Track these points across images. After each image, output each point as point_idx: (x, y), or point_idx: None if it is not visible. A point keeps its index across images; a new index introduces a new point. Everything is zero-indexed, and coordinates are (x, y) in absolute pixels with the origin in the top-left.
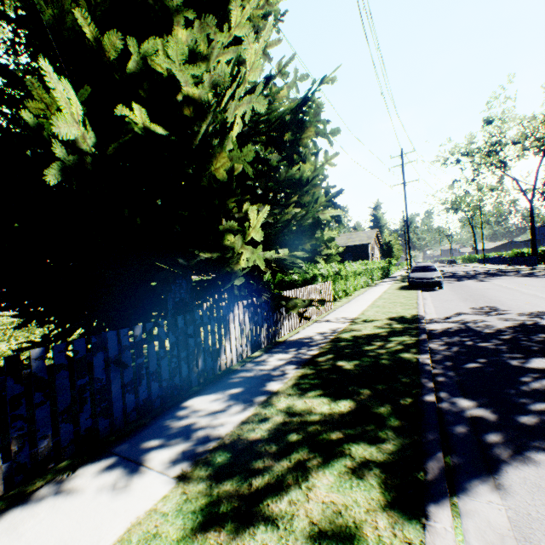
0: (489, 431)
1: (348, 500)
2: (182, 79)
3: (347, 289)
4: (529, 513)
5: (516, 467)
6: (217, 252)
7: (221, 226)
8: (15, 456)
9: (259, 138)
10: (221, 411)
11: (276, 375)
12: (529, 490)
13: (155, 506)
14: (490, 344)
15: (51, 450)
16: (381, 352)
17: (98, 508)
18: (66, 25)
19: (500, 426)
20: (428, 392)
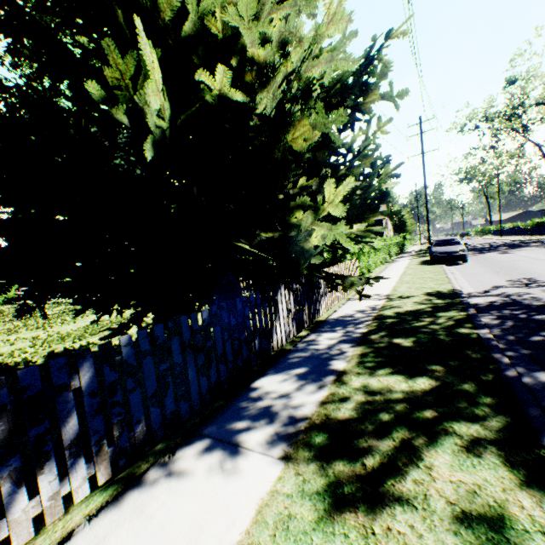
0: None
1: (477, 479)
2: (248, 39)
3: (369, 266)
4: None
5: None
6: (280, 231)
7: (292, 203)
8: (117, 440)
9: (313, 105)
10: (295, 392)
11: (334, 355)
12: None
13: (274, 487)
14: None
15: (145, 433)
16: (435, 328)
17: (216, 490)
18: None
19: None
20: (507, 368)
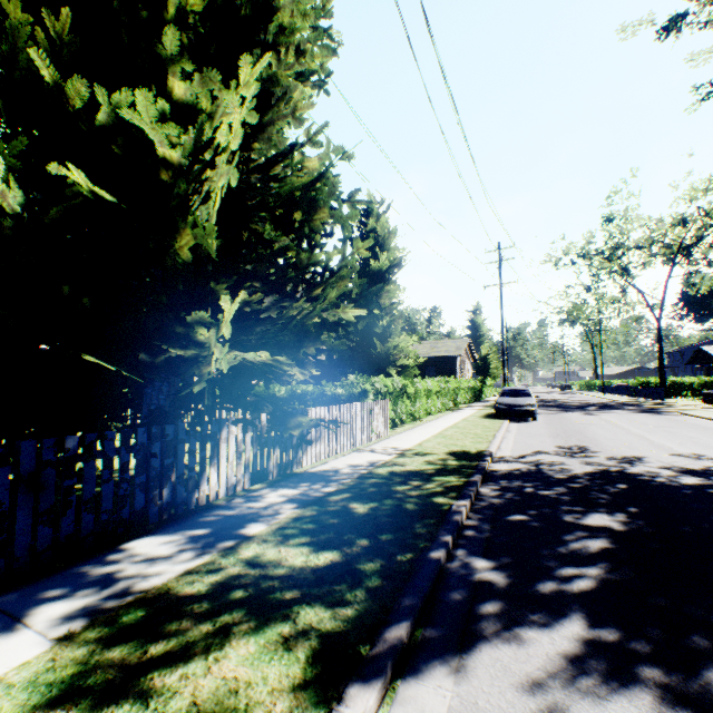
0: (489, 599)
1: (257, 676)
2: (157, 139)
3: (416, 411)
4: (476, 702)
5: (495, 645)
6: (192, 349)
7: (189, 317)
8: None
9: (267, 215)
10: (166, 557)
11: (264, 516)
12: (493, 674)
13: (4, 674)
14: (554, 492)
15: None
16: (413, 493)
17: None
18: (20, 64)
19: (505, 594)
20: (438, 547)
